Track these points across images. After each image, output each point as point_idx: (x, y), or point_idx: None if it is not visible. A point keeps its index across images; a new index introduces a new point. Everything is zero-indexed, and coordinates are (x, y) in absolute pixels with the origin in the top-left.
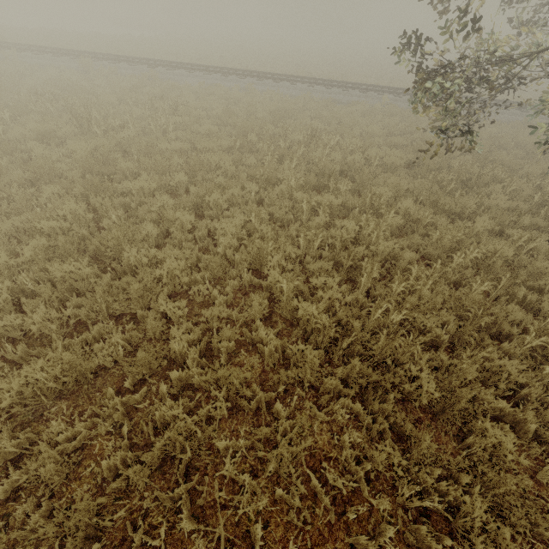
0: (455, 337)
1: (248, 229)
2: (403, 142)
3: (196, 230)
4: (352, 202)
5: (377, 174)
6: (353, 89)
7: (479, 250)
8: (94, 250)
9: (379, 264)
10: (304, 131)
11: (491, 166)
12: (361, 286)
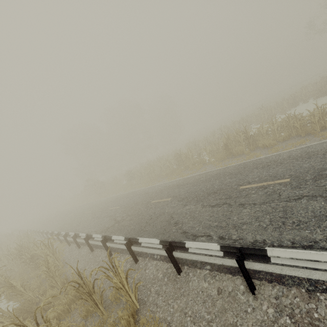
0: None
1: None
2: None
3: None
4: None
5: None
6: None
7: None
8: None
9: None
10: None
11: None
12: None
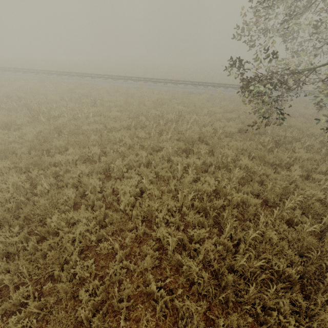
0: (302, 272)
1: (141, 186)
2: (234, 116)
3: (105, 189)
4: (209, 160)
5: (221, 138)
6: (200, 85)
7: (302, 195)
8: (29, 210)
9: (236, 213)
10: (174, 113)
11: (290, 130)
12: (225, 232)
